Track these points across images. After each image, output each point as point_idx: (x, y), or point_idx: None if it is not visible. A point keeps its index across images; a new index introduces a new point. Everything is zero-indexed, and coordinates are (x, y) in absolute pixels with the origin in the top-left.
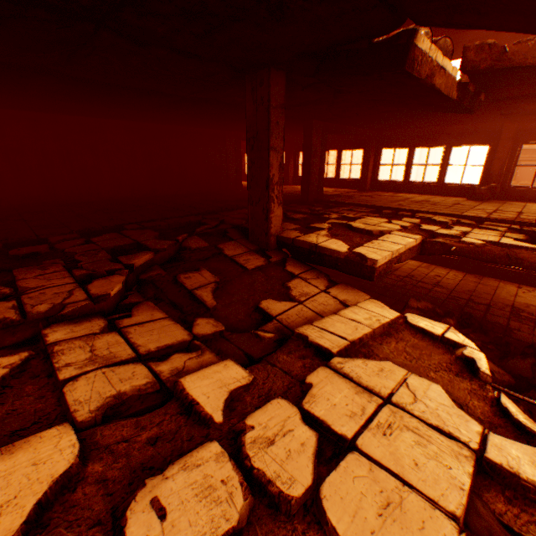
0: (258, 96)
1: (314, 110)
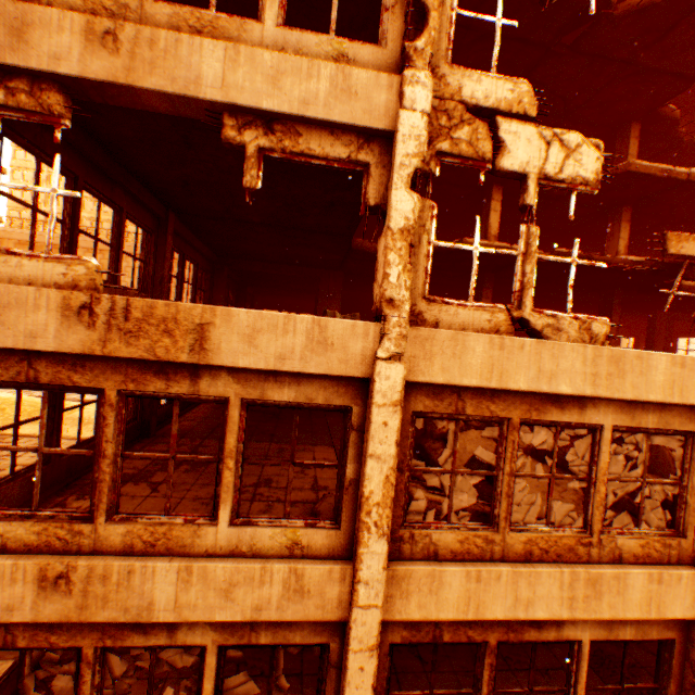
0: (605, 299)
1: (651, 303)
